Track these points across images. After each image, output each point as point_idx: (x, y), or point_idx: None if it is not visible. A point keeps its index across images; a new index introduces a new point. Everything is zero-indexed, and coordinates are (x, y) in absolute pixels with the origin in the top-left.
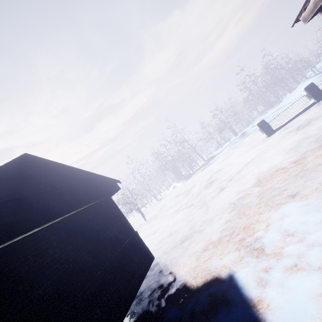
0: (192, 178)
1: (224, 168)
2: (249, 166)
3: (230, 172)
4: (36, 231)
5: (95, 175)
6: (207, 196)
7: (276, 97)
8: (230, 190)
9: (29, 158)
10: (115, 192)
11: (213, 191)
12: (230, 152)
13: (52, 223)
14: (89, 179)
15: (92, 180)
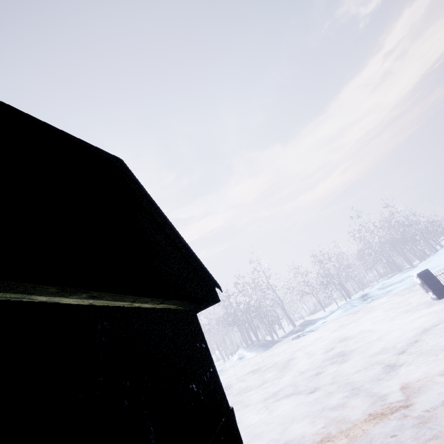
0: (279, 348)
1: (355, 336)
2: (436, 334)
3: (382, 341)
4: (78, 304)
5: (195, 255)
6: (352, 377)
7: (405, 259)
8: (424, 369)
9: (125, 168)
10: (209, 306)
11: (362, 368)
12: (349, 317)
13: (109, 305)
14: (185, 257)
15: (188, 261)
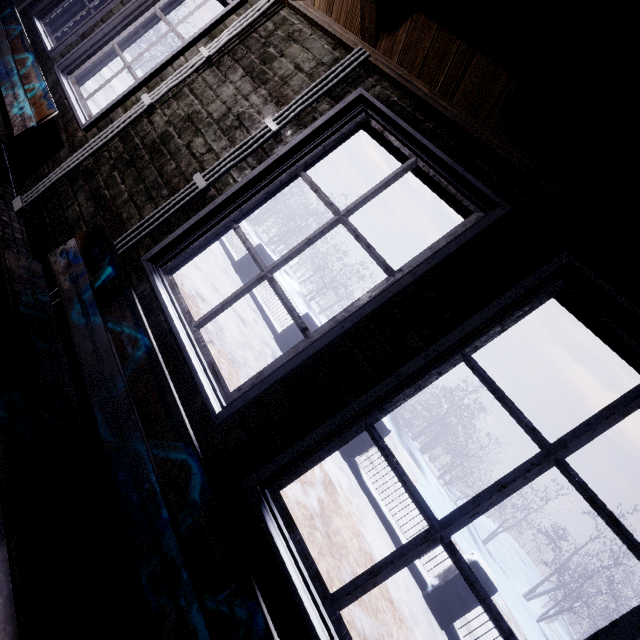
0: None
1: None
2: None
3: None
4: None
5: None
6: None
7: None
8: None
9: None
10: None
11: None
12: None
13: None
14: None
15: None
